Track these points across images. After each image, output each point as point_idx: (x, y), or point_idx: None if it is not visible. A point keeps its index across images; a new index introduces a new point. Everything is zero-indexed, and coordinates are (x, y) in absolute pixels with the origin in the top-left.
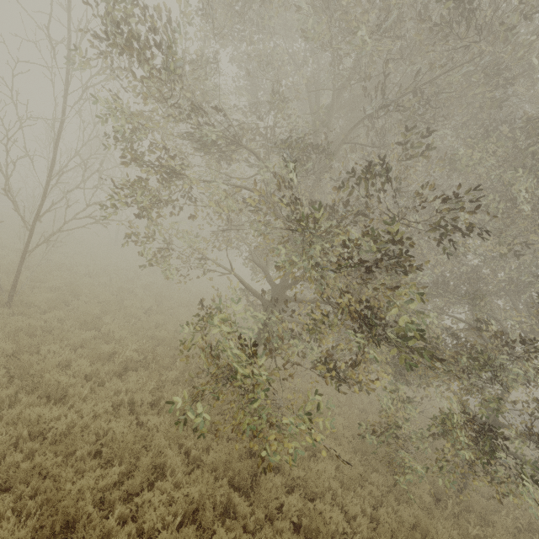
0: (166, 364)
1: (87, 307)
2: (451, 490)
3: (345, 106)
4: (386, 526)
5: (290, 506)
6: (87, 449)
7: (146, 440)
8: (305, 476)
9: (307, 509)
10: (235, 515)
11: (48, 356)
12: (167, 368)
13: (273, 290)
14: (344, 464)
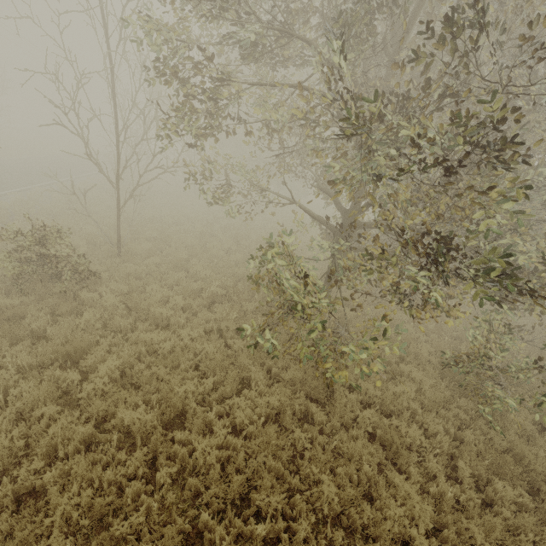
0: (246, 297)
1: (176, 252)
2: None
3: None
4: (471, 446)
5: (365, 419)
6: (188, 363)
7: (232, 358)
8: (382, 395)
9: (383, 422)
10: (313, 421)
11: (152, 294)
12: (247, 300)
13: (343, 217)
14: (426, 388)
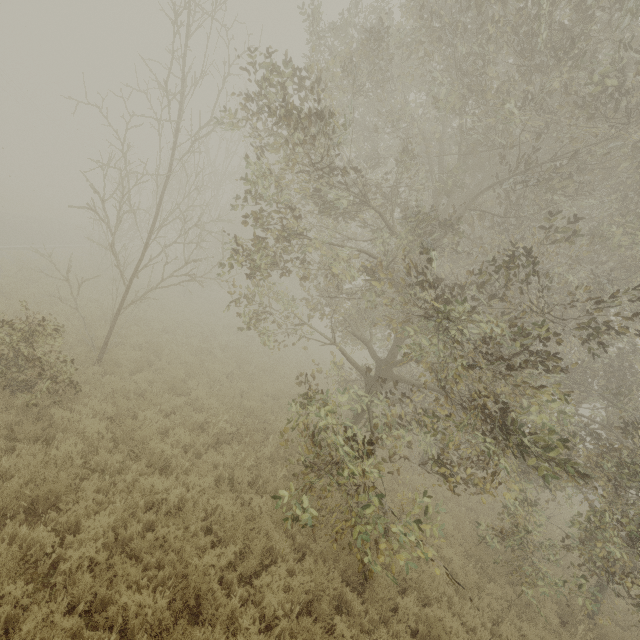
0: (259, 438)
1: (172, 369)
2: (582, 613)
3: (473, 166)
4: None
5: (404, 609)
6: (199, 525)
7: (255, 521)
8: (416, 578)
9: (424, 614)
10: (347, 612)
11: (145, 422)
12: (259, 443)
13: (378, 365)
14: (457, 569)
